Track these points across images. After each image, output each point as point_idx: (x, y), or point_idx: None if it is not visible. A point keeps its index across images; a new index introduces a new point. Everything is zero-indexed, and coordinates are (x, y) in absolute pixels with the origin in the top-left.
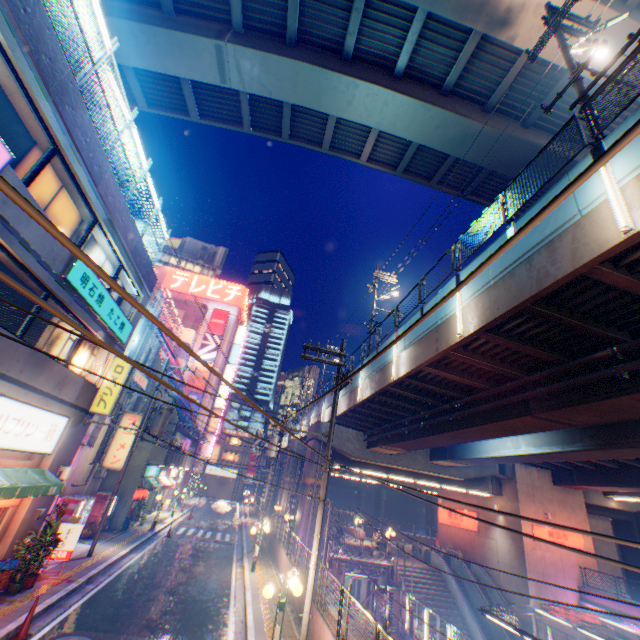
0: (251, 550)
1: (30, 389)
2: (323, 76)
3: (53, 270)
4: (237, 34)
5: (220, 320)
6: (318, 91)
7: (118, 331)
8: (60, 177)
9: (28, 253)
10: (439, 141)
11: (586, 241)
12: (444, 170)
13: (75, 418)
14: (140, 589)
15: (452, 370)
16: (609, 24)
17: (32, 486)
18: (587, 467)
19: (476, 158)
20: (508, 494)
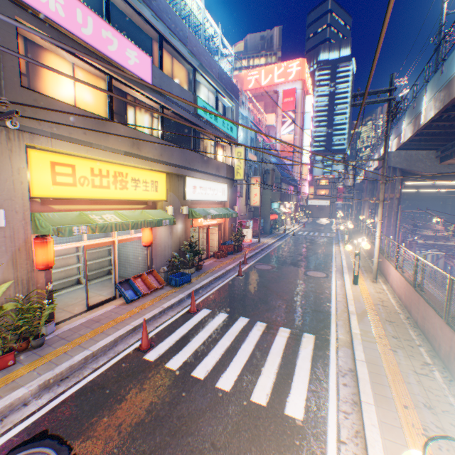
0: (343, 240)
1: (208, 174)
2: None
3: (190, 112)
4: None
5: (289, 99)
6: None
7: (230, 133)
8: (169, 54)
9: (179, 109)
10: None
11: None
12: None
13: (229, 184)
14: (284, 253)
15: None
16: None
17: (226, 214)
18: None
19: None
20: None
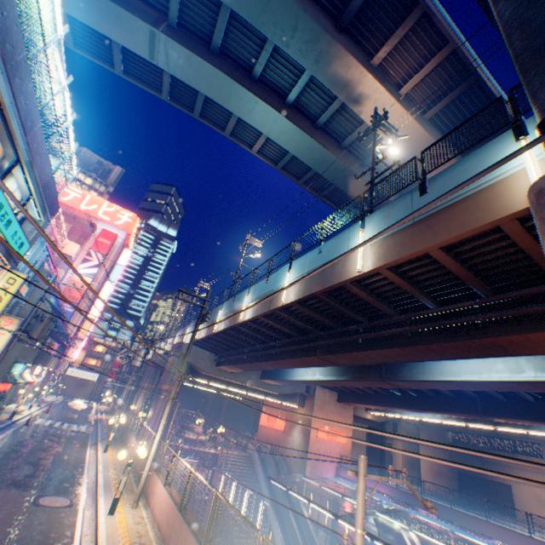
0: (105, 438)
1: None
2: (234, 86)
3: None
4: (171, 27)
5: (107, 240)
6: (228, 95)
7: (17, 249)
8: None
9: None
10: (307, 158)
11: (346, 269)
12: (309, 176)
13: None
14: (4, 461)
15: (279, 321)
16: (399, 139)
17: None
18: (358, 392)
19: (329, 177)
20: (308, 406)
